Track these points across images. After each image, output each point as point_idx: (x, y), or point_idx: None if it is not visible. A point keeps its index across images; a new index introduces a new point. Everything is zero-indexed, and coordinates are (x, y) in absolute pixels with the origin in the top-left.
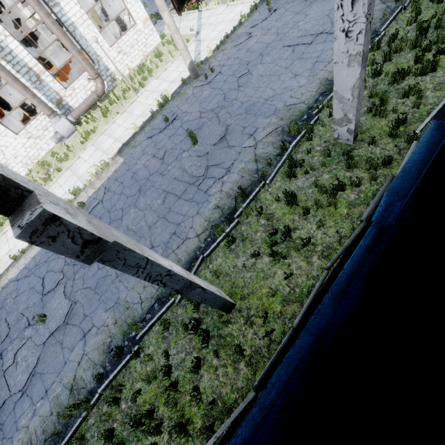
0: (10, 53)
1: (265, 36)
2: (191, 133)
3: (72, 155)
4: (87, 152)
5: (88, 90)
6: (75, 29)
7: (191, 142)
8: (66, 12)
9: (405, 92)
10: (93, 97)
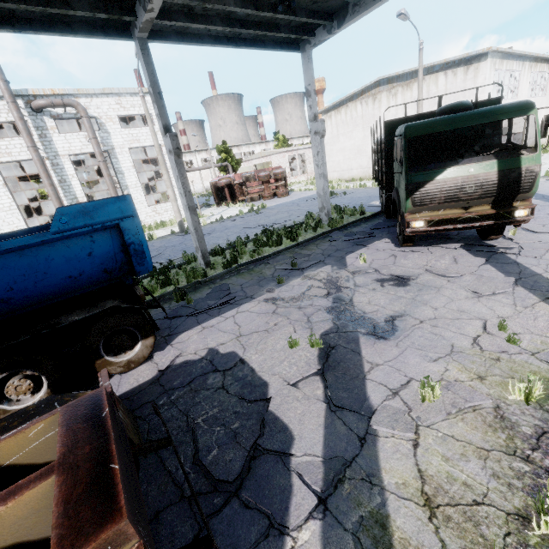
0: (69, 186)
1: (240, 222)
2: None
3: None
4: None
5: None
6: (127, 189)
7: None
8: (126, 179)
9: (254, 249)
10: None
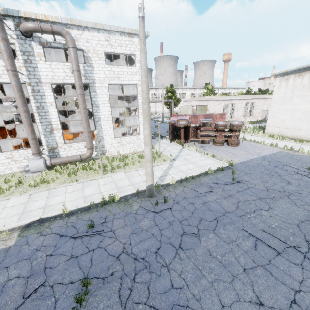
0: (46, 112)
1: (225, 200)
2: (86, 284)
3: (12, 191)
4: (18, 199)
5: (80, 151)
6: (99, 120)
7: (74, 303)
8: (100, 111)
9: None
10: (77, 157)
